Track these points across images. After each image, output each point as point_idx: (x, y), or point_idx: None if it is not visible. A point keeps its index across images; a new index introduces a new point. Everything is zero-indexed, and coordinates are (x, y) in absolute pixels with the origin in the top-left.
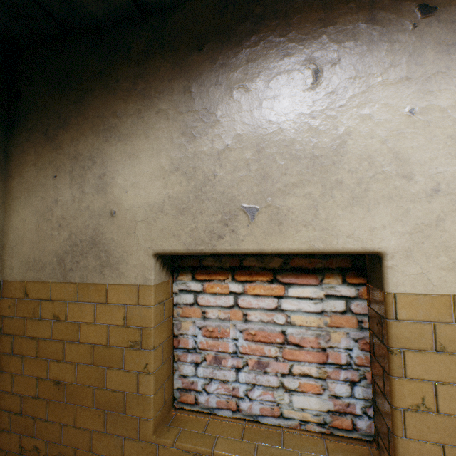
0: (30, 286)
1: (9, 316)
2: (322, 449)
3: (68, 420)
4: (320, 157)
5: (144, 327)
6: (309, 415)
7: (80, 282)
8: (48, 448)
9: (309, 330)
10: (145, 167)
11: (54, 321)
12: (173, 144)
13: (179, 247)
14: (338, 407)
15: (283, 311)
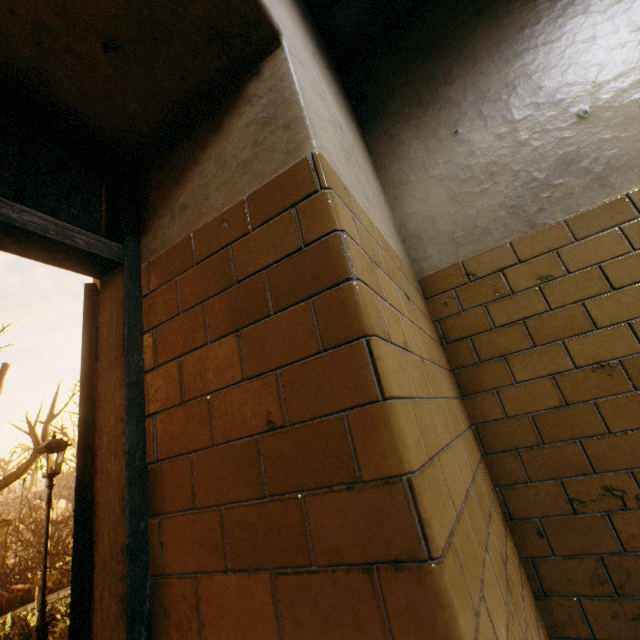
0: (471, 264)
1: (449, 316)
2: None
3: None
4: None
5: None
6: None
7: (567, 216)
8: (636, 482)
9: None
10: (611, 43)
11: (542, 286)
12: None
13: None
14: None
15: None
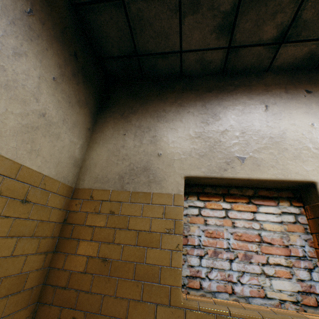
0: (95, 192)
1: (74, 211)
2: (303, 316)
3: (109, 291)
4: (274, 138)
5: (177, 219)
6: (284, 296)
7: (133, 190)
8: (85, 318)
9: (275, 234)
10: (180, 134)
11: (109, 215)
12: (196, 126)
13: (200, 174)
14: (303, 290)
15: (256, 222)
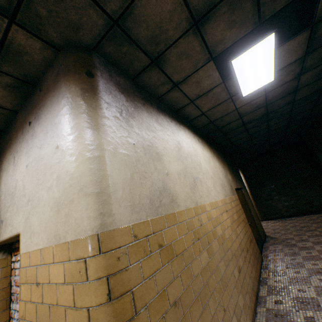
0: None
1: None
2: None
3: None
4: (13, 193)
5: None
6: None
7: None
8: None
9: None
10: None
11: None
12: None
13: None
14: None
15: None
